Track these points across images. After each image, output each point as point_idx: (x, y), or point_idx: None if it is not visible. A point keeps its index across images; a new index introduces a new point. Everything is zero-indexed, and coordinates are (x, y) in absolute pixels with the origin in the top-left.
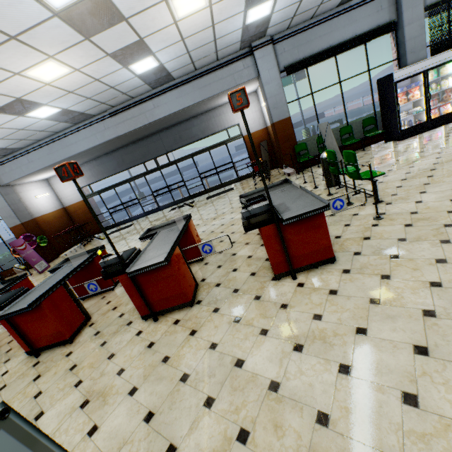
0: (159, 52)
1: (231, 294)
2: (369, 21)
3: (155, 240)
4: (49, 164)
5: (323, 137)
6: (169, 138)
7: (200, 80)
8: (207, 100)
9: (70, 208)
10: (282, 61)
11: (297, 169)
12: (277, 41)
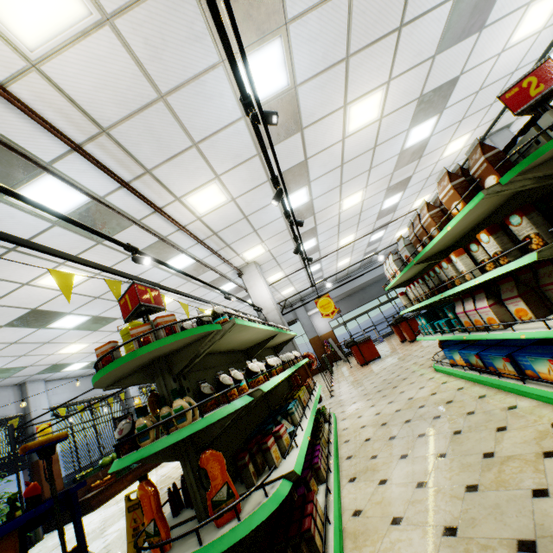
0: None
1: None
2: None
3: None
4: (339, 294)
5: None
6: None
7: None
8: None
9: (321, 338)
10: None
11: None
12: None
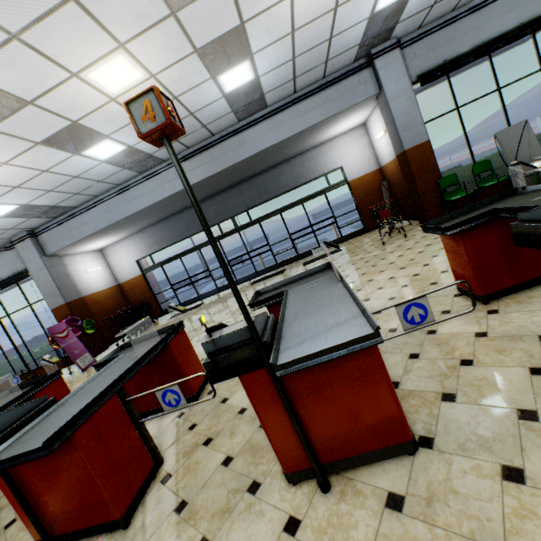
0: (259, 54)
1: (519, 423)
2: (537, 4)
3: (292, 302)
4: (106, 226)
5: (504, 151)
6: (250, 190)
7: (299, 105)
8: (307, 132)
9: (126, 285)
10: (412, 70)
11: (446, 211)
12: (404, 45)
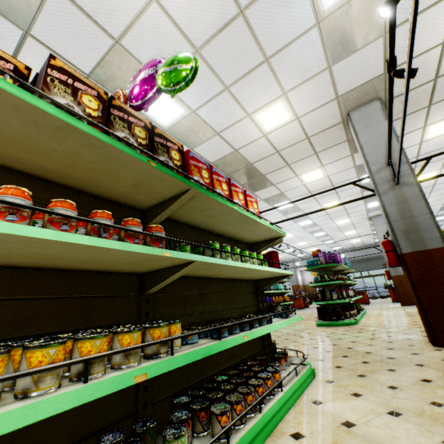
0: None
1: None
2: None
3: None
4: None
5: None
6: (371, 263)
7: None
8: None
9: (306, 286)
10: None
11: None
12: None
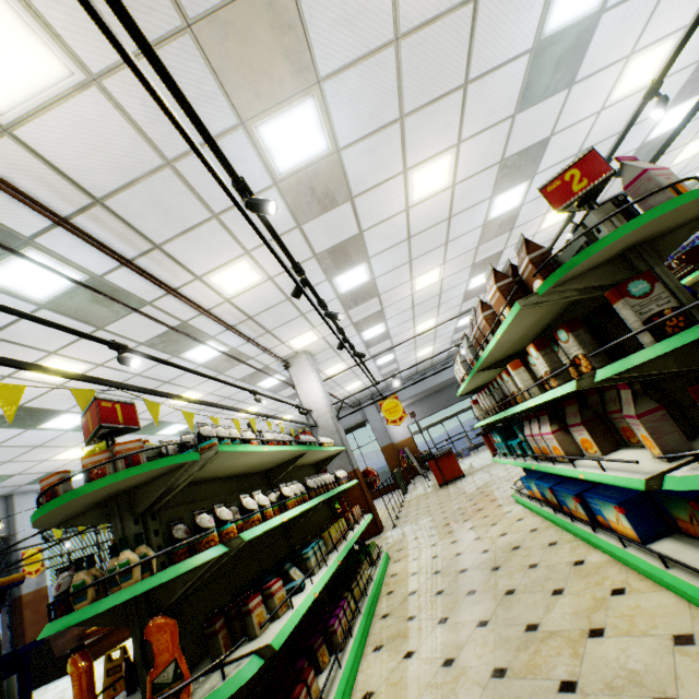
0: None
1: None
2: None
3: None
4: (421, 391)
5: None
6: None
7: None
8: None
9: (398, 446)
10: None
11: None
12: None
